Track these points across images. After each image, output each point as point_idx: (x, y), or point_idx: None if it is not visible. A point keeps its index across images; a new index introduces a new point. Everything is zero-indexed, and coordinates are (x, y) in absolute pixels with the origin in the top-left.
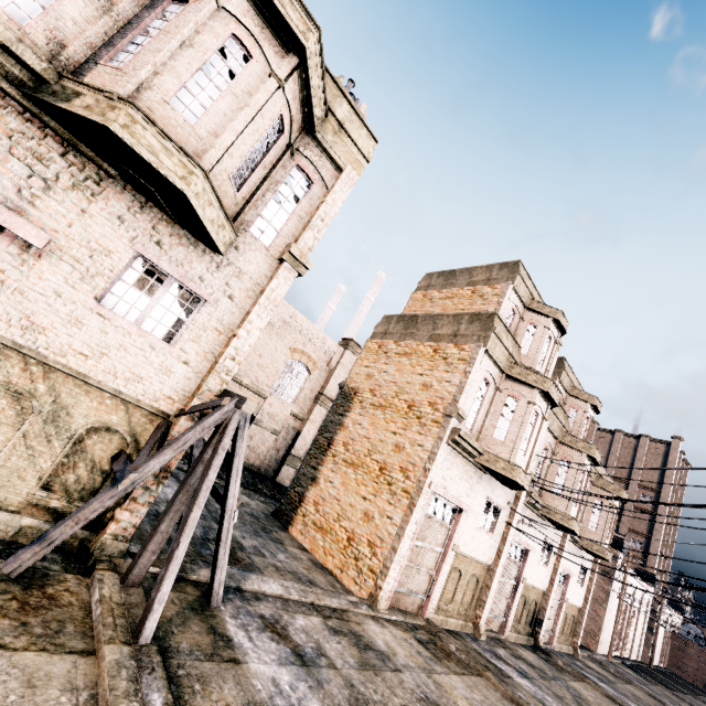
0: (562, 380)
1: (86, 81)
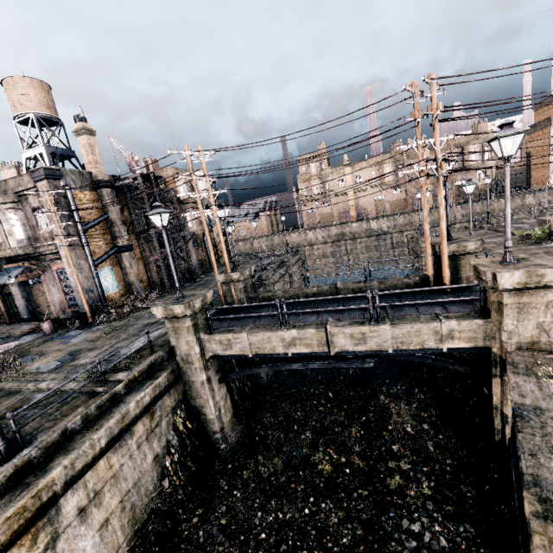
0: None
1: (464, 165)
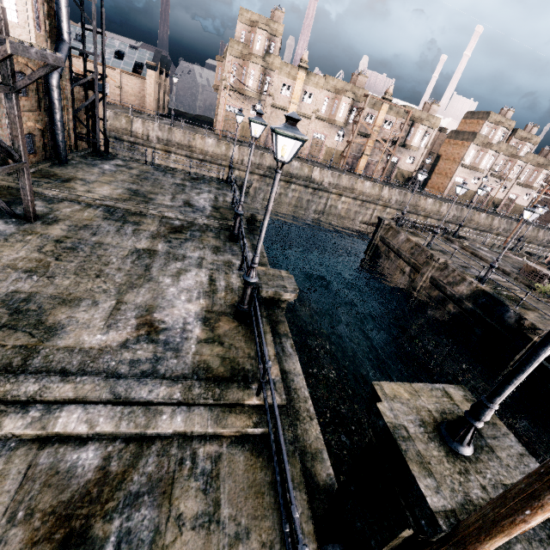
0: (514, 137)
1: (406, 142)
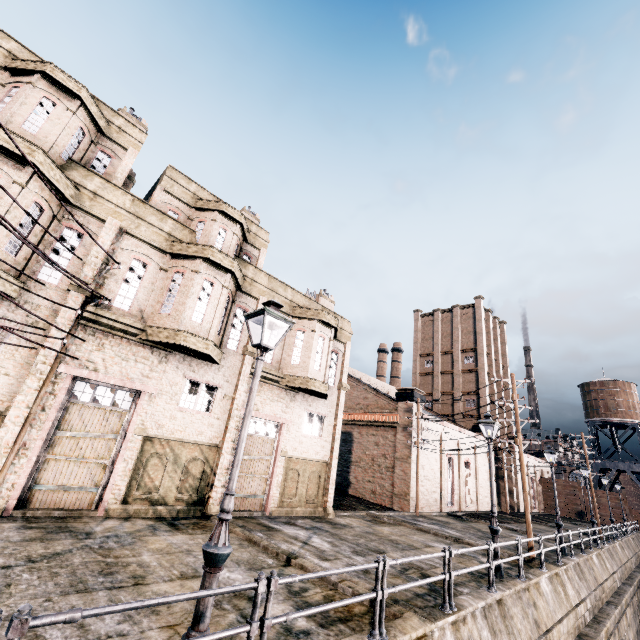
0: (165, 187)
1: None
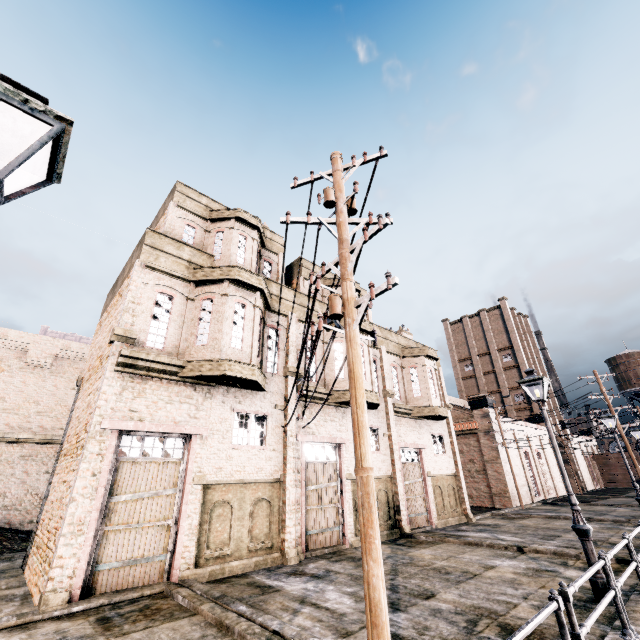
0: (304, 276)
1: None
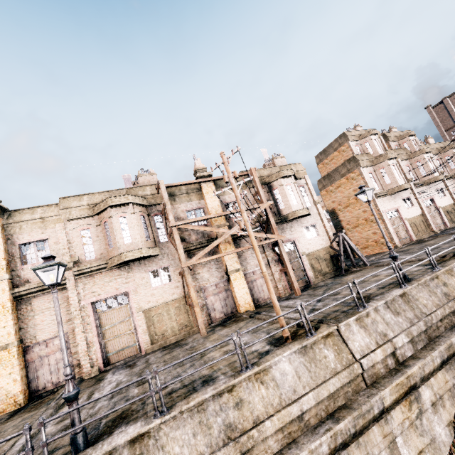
0: (391, 141)
1: (283, 213)
